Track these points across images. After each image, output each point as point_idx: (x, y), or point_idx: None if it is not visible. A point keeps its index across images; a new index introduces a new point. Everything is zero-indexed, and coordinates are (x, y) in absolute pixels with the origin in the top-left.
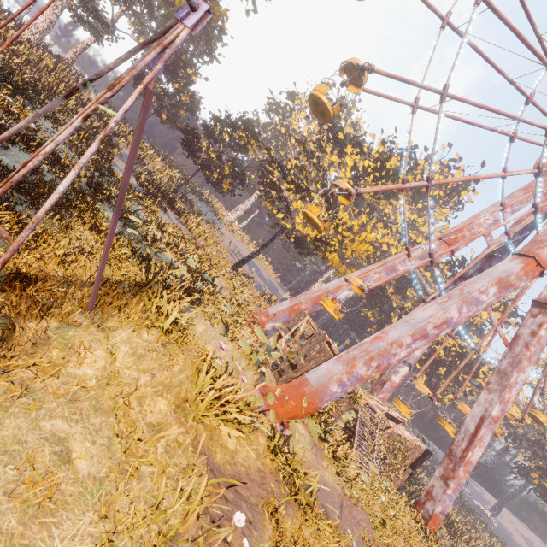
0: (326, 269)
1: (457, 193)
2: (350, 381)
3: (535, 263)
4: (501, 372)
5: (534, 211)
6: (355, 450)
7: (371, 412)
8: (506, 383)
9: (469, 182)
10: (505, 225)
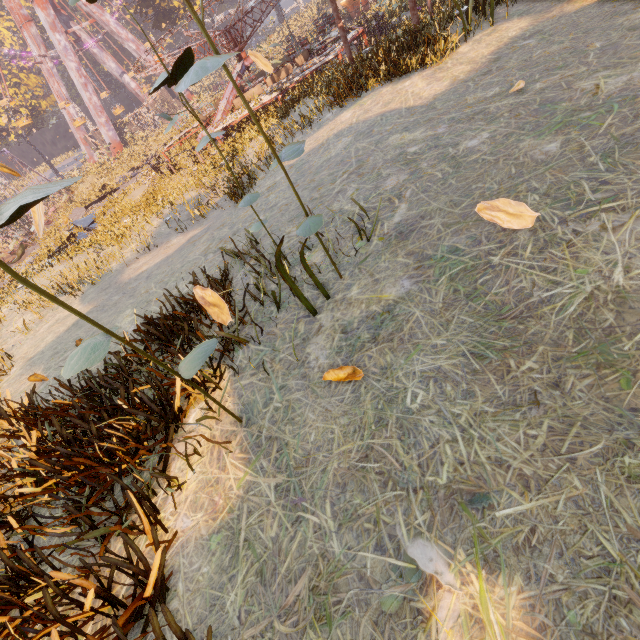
0: None
1: None
2: (108, 127)
3: None
4: (112, 33)
5: None
6: (139, 131)
7: (138, 115)
8: (117, 34)
9: None
10: None
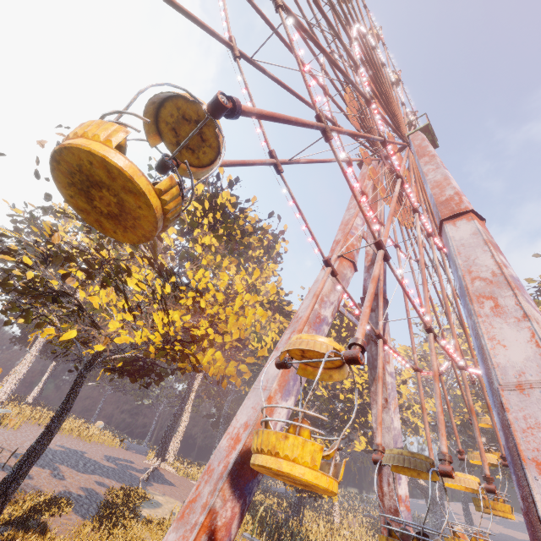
0: (189, 386)
1: (273, 248)
2: None
3: (476, 217)
4: None
5: (403, 186)
6: None
7: None
8: None
9: (277, 235)
10: (377, 218)
